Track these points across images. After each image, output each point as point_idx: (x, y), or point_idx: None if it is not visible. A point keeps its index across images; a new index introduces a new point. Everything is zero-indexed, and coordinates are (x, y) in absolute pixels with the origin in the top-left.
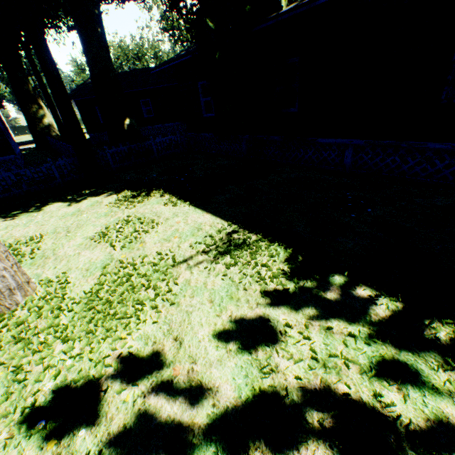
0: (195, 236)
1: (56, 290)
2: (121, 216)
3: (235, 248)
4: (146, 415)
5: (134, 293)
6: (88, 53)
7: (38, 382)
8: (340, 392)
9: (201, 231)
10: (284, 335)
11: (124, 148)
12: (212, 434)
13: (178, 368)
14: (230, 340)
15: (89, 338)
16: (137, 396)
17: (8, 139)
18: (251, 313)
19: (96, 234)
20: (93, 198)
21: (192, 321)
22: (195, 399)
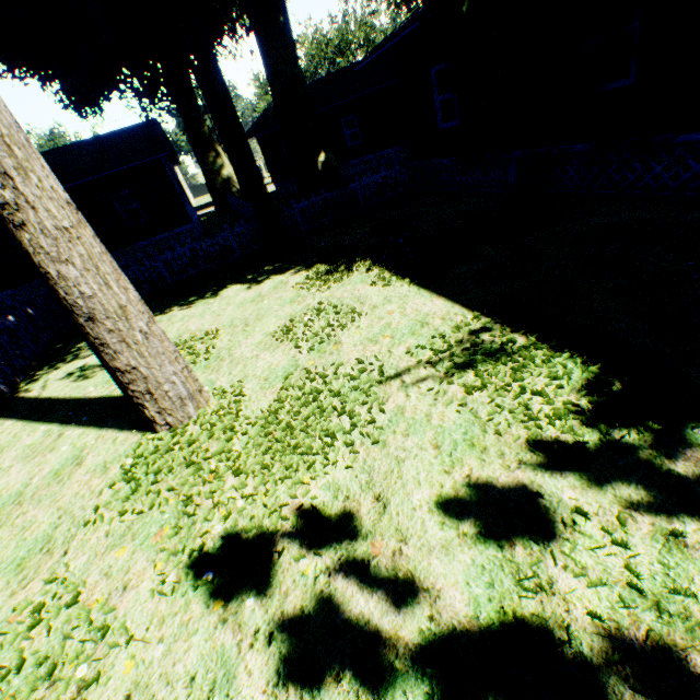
0: (416, 335)
1: (230, 404)
2: (310, 303)
3: (484, 359)
4: (330, 603)
5: (322, 420)
6: (268, 61)
7: (207, 521)
8: (692, 669)
9: (426, 327)
10: (570, 529)
11: (317, 199)
12: (426, 664)
13: (378, 544)
14: (465, 517)
15: (265, 474)
16: (320, 571)
17: (184, 204)
18: (506, 478)
19: (278, 329)
20: (277, 277)
21: (403, 475)
22: (402, 599)
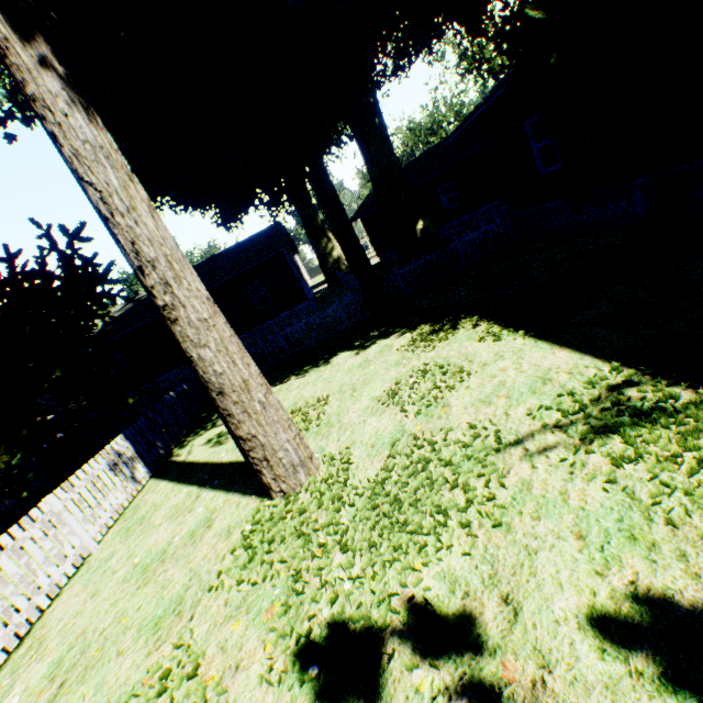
0: (538, 394)
1: (338, 471)
2: (415, 364)
3: (633, 421)
4: None
5: (433, 493)
6: (366, 156)
7: (315, 602)
8: None
9: (549, 384)
10: None
11: (417, 264)
12: None
13: (510, 666)
14: (636, 645)
15: (372, 553)
16: (437, 690)
17: (301, 285)
18: (695, 592)
19: (383, 393)
20: (381, 342)
21: (537, 571)
22: None
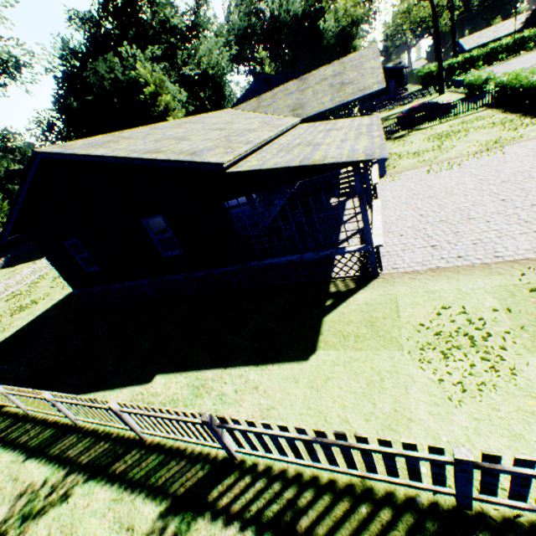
0: None
1: None
2: None
3: None
4: None
5: None
6: None
7: None
8: None
9: None
10: None
11: None
12: None
13: None
14: None
15: None
16: None
17: None
18: None
19: None
20: None
21: None
22: None
